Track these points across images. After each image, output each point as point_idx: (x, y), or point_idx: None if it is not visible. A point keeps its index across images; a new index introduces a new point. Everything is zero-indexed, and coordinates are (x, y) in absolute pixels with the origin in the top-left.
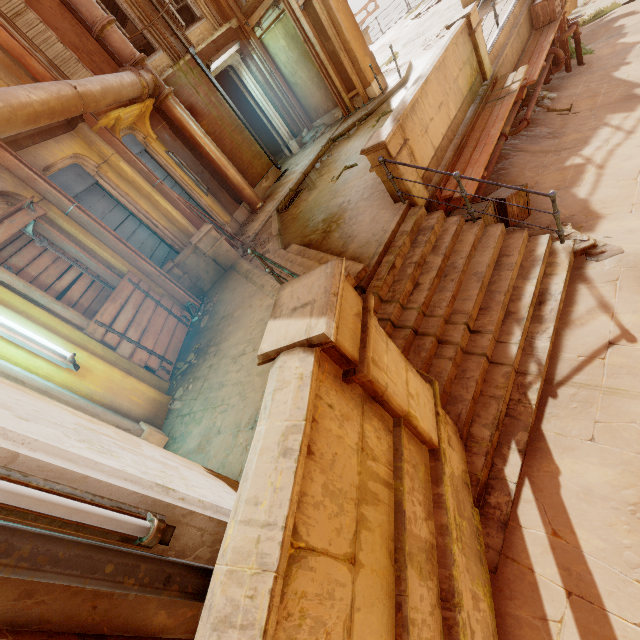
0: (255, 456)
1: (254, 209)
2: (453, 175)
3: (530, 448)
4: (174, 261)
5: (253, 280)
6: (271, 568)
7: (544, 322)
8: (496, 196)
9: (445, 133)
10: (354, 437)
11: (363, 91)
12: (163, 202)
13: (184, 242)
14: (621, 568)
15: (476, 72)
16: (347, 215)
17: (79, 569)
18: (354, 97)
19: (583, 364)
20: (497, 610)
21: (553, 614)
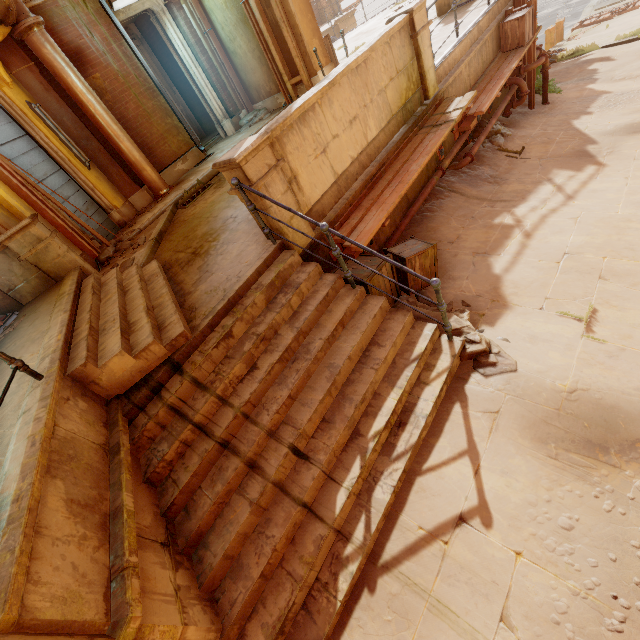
0: None
1: (157, 195)
2: (320, 226)
3: None
4: None
5: (52, 314)
6: None
7: (395, 458)
8: (399, 251)
9: (356, 156)
10: None
11: (308, 79)
12: None
13: None
14: None
15: (416, 86)
16: (223, 237)
17: None
18: (298, 84)
19: (421, 543)
20: None
21: None
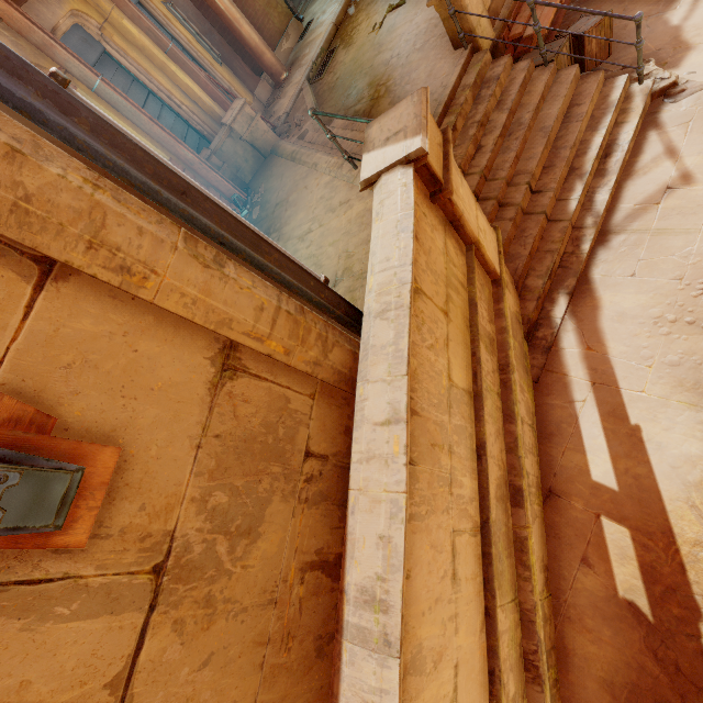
0: (378, 241)
1: (278, 82)
2: (527, 1)
3: (577, 291)
4: (210, 148)
5: (302, 161)
6: (408, 282)
7: (607, 175)
8: (574, 31)
9: None
10: (441, 244)
11: None
12: (181, 74)
13: (212, 127)
14: (637, 361)
15: None
16: (397, 74)
17: (299, 277)
18: None
19: (638, 212)
20: (537, 404)
21: (579, 398)
